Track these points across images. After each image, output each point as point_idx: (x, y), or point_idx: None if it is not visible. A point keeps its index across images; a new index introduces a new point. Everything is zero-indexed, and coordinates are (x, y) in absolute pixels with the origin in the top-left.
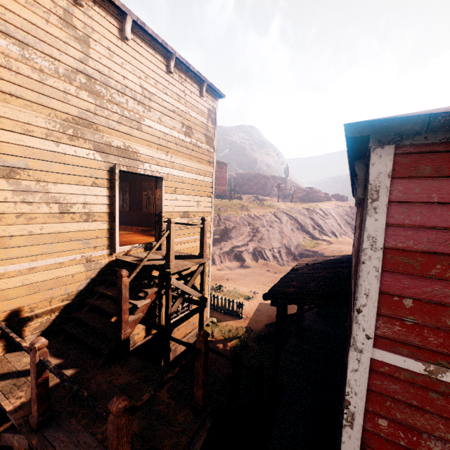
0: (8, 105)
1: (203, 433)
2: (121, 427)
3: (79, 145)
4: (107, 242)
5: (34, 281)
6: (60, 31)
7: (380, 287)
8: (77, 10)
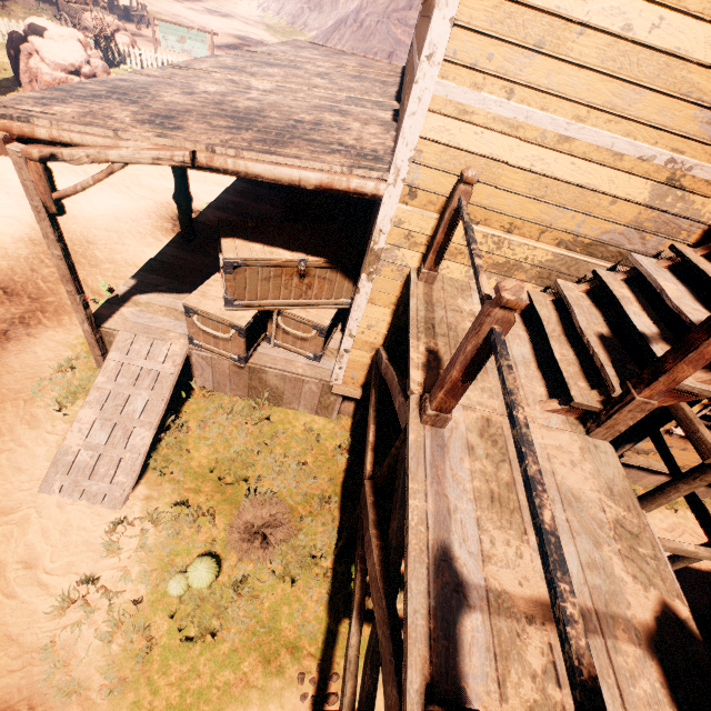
0: None
1: None
2: None
3: None
4: None
5: (548, 172)
6: None
7: None
8: None
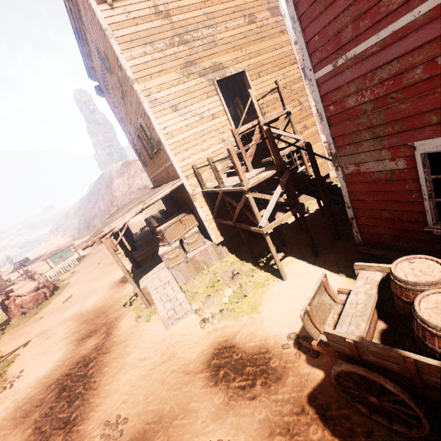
0: (161, 77)
1: (285, 176)
2: (232, 155)
3: (192, 79)
4: (228, 128)
5: (205, 155)
6: (158, 21)
7: (305, 40)
8: (157, 0)
